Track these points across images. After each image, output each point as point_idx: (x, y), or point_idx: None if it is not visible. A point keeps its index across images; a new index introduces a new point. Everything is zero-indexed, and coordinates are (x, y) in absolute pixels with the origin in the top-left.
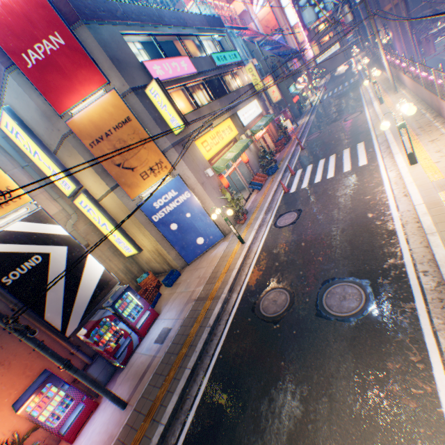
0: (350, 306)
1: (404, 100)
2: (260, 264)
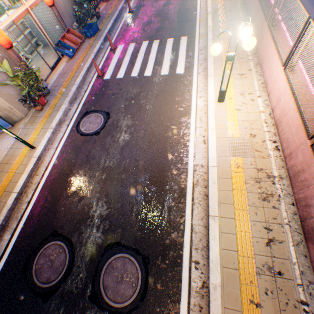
0: (125, 294)
1: (250, 20)
2: (48, 190)
